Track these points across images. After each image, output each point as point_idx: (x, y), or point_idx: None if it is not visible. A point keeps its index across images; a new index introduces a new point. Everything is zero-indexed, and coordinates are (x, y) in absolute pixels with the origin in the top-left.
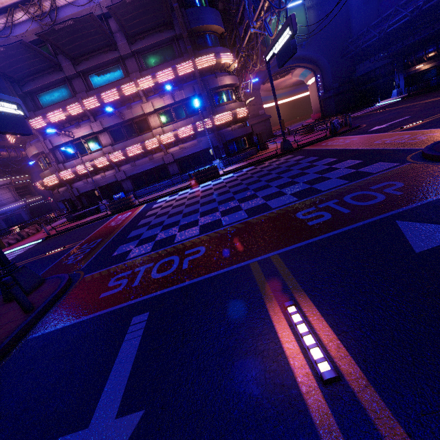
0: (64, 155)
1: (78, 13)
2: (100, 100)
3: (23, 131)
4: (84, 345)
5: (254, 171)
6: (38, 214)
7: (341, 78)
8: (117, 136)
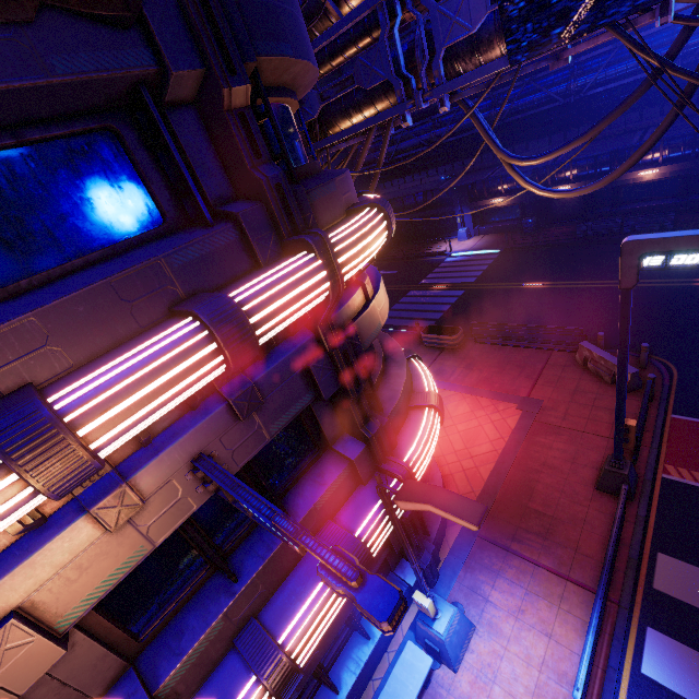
0: None
1: None
2: None
3: None
4: None
5: None
6: None
7: None
8: None
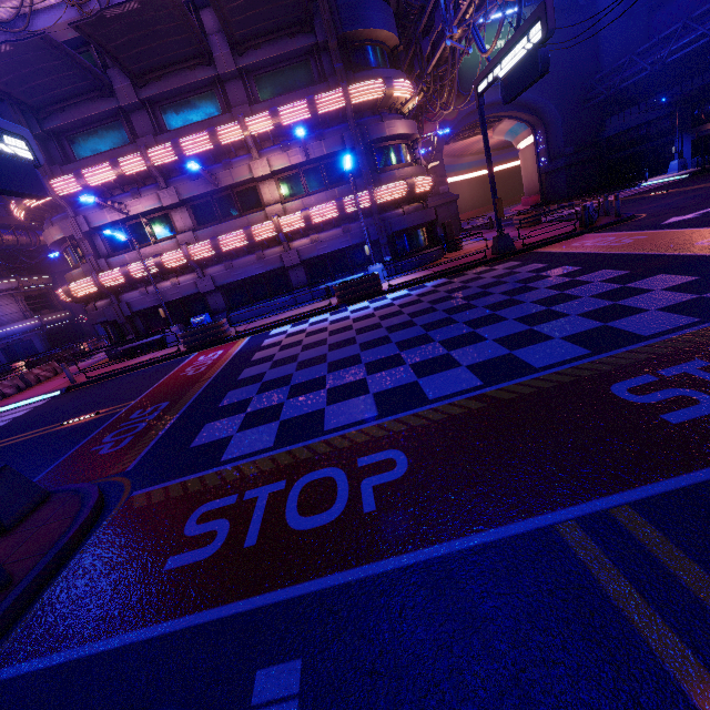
0: (110, 244)
1: None
2: (177, 151)
3: (30, 190)
4: None
5: (450, 287)
6: (62, 341)
7: (579, 138)
8: (203, 215)
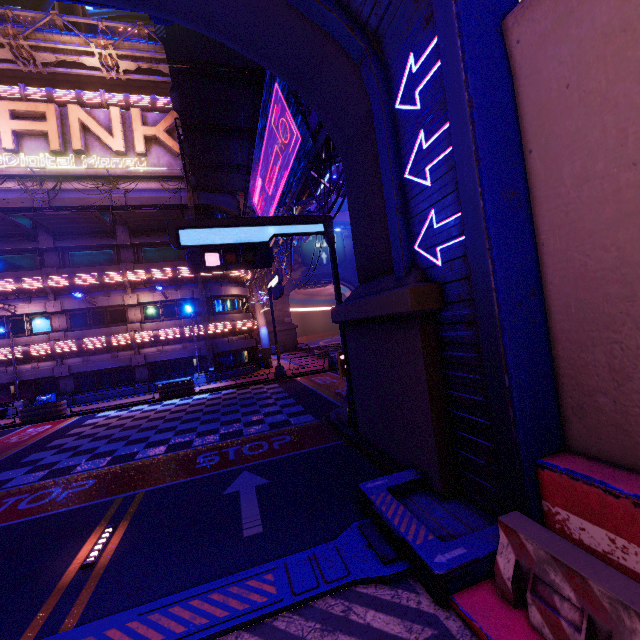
0: None
1: (84, 198)
2: (71, 281)
3: None
4: None
5: (228, 396)
6: None
7: None
8: (78, 321)
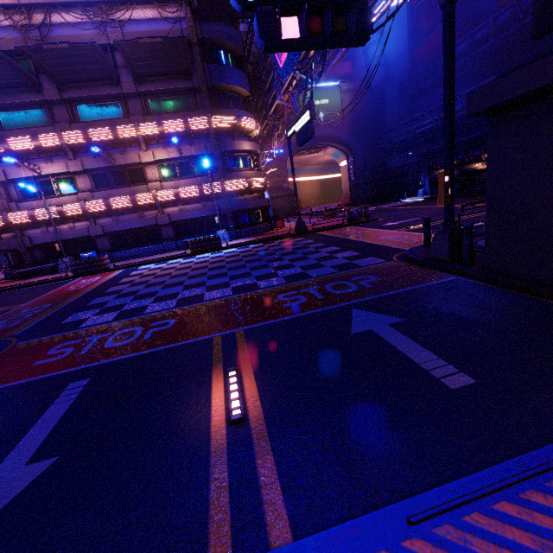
0: (21, 193)
1: (78, 36)
2: (85, 136)
3: None
4: (1, 409)
5: (259, 249)
6: None
7: (372, 166)
8: (100, 182)
